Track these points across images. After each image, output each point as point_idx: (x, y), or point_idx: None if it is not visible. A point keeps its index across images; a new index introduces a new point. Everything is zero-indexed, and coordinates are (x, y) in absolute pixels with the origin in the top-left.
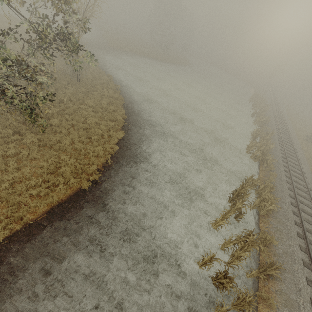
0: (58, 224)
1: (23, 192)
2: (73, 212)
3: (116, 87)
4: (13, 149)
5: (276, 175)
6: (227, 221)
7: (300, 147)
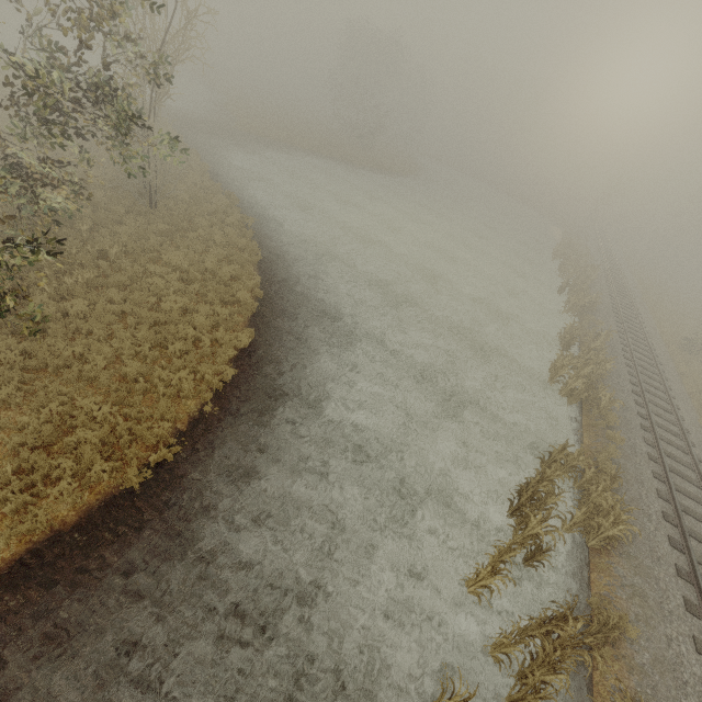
0: (41, 597)
1: None
2: (92, 560)
3: (245, 222)
4: None
5: (622, 440)
6: (506, 576)
7: (673, 367)
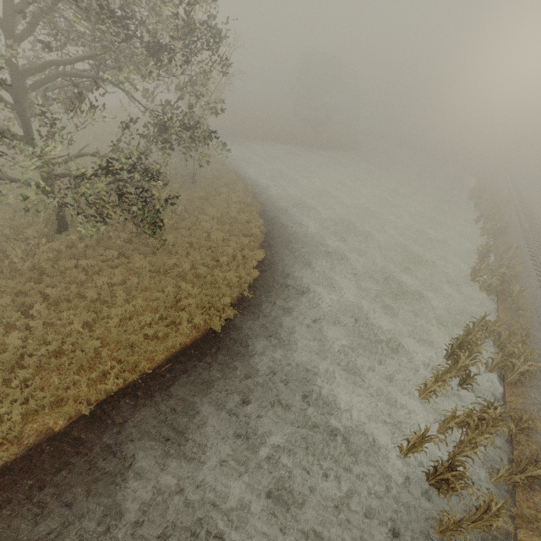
0: (183, 376)
1: (135, 332)
2: (202, 362)
3: (247, 188)
4: (120, 275)
5: (531, 317)
6: (445, 383)
7: None
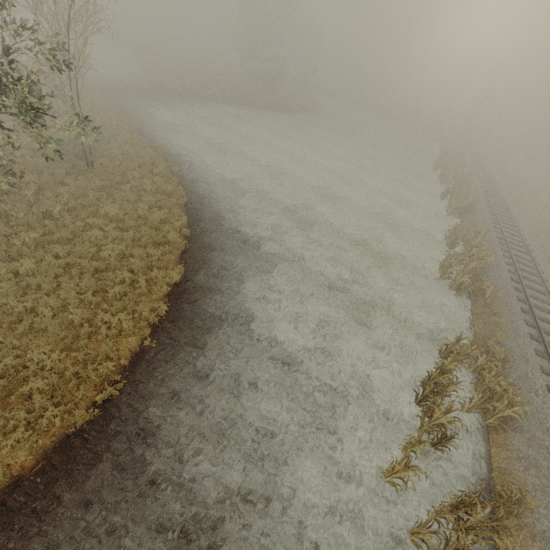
0: (4, 542)
1: None
2: (49, 499)
3: (171, 170)
4: None
5: (506, 325)
6: (418, 470)
7: (542, 253)
